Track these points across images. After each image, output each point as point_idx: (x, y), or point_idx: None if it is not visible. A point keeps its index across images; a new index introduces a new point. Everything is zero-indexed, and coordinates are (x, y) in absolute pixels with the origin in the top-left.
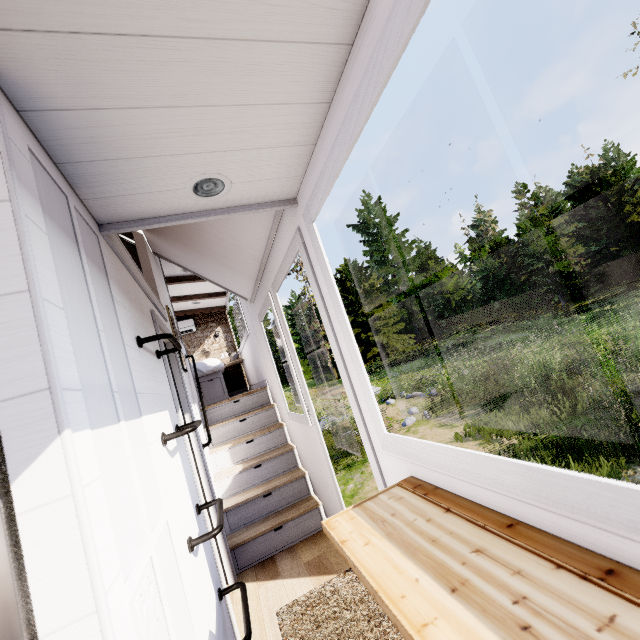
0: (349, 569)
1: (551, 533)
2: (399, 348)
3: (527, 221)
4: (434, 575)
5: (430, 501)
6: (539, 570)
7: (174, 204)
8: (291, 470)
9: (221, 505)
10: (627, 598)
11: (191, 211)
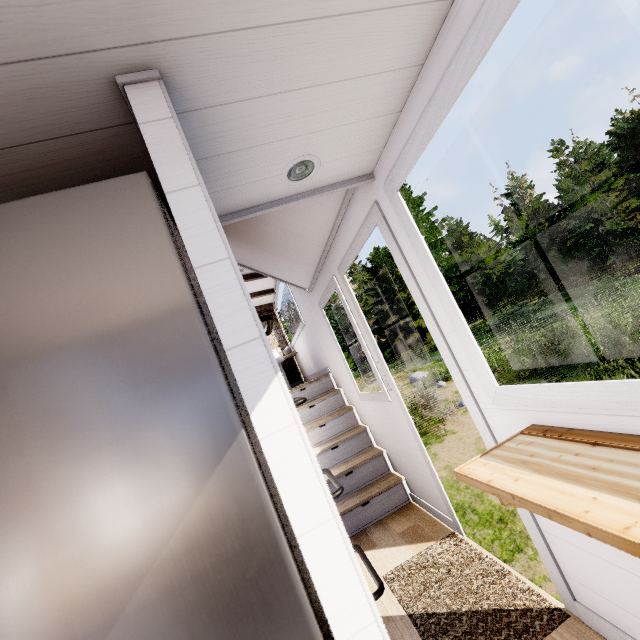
0: (447, 536)
1: None
2: None
3: (568, 180)
4: (612, 492)
5: (569, 440)
6: None
7: (269, 192)
8: (367, 450)
9: (330, 473)
10: None
11: (281, 197)
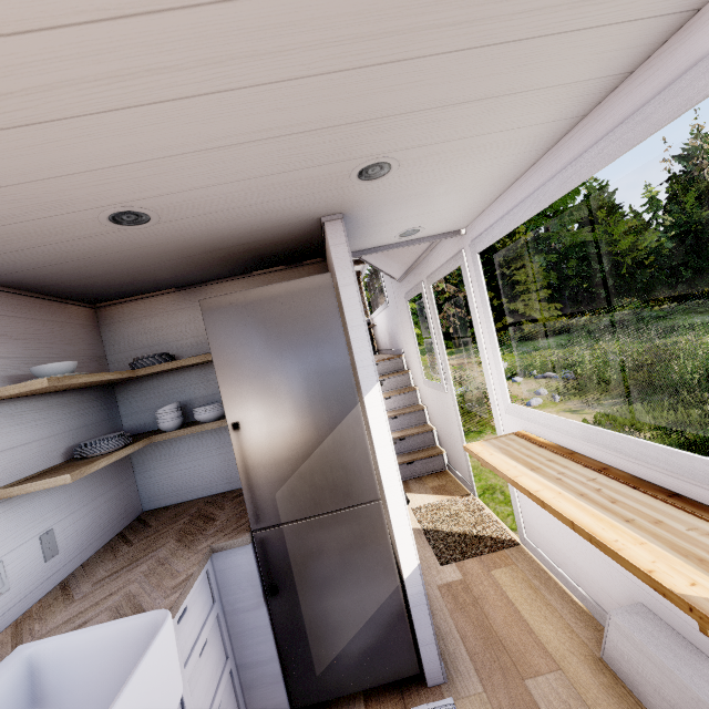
0: (465, 495)
1: (589, 457)
2: (538, 320)
3: None
4: (525, 466)
5: (531, 442)
6: (575, 467)
7: (384, 242)
8: (421, 425)
9: None
10: (605, 475)
11: (392, 243)
